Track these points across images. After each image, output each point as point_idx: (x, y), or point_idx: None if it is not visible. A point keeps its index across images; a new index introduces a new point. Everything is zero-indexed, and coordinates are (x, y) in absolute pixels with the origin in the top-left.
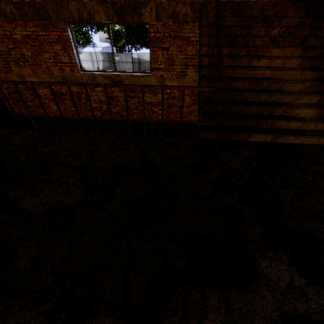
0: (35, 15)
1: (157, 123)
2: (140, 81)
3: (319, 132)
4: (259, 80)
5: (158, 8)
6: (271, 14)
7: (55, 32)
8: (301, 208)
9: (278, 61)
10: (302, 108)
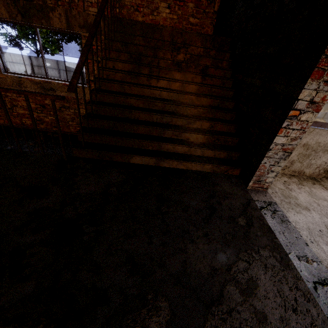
0: None
1: None
2: None
3: (204, 159)
4: (152, 100)
5: (67, 15)
6: (180, 41)
7: None
8: (120, 251)
9: (177, 84)
10: (190, 132)
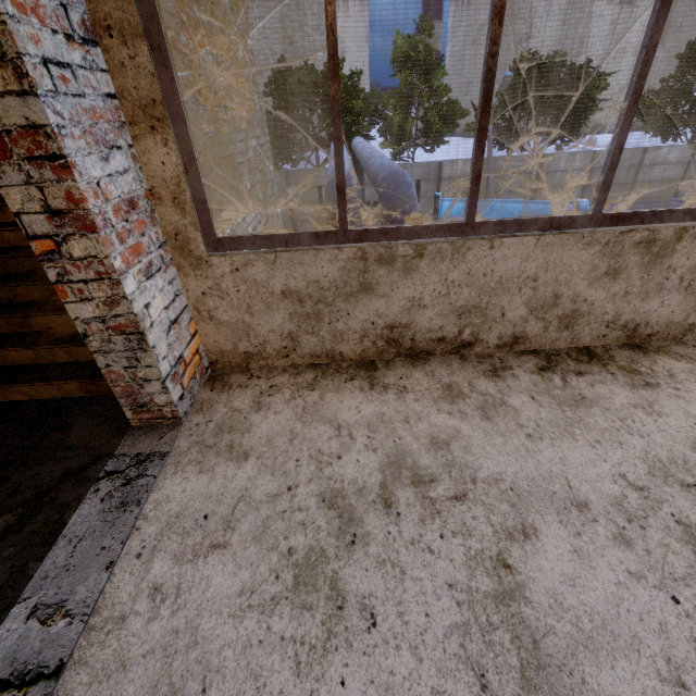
0: None
1: None
2: None
3: (68, 369)
4: None
5: None
6: None
7: None
8: None
9: None
10: (40, 314)
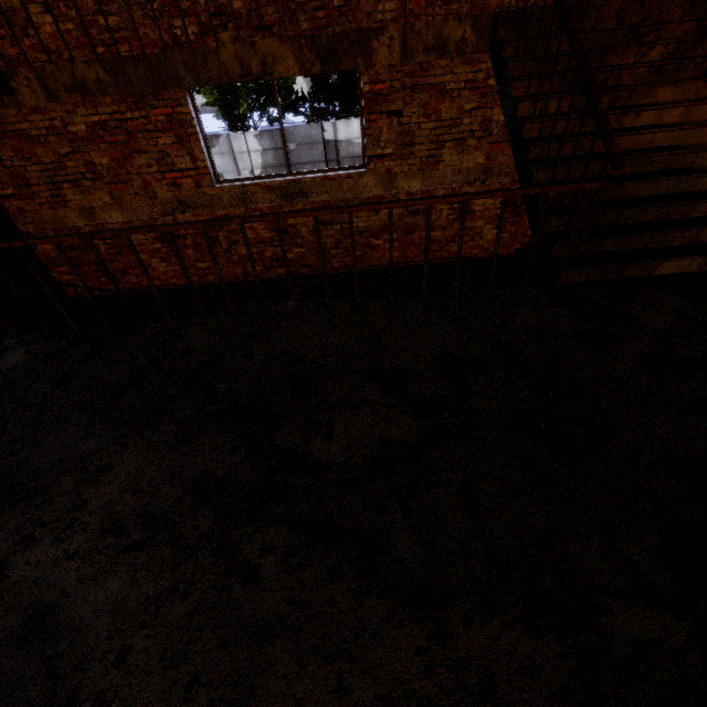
0: (147, 81)
1: (382, 270)
2: (345, 188)
3: None
4: (652, 154)
5: (405, 35)
6: (636, 20)
7: (161, 108)
8: None
9: (676, 110)
10: None
